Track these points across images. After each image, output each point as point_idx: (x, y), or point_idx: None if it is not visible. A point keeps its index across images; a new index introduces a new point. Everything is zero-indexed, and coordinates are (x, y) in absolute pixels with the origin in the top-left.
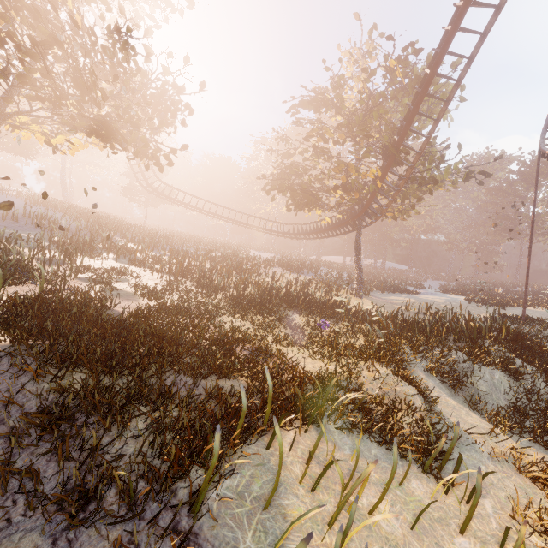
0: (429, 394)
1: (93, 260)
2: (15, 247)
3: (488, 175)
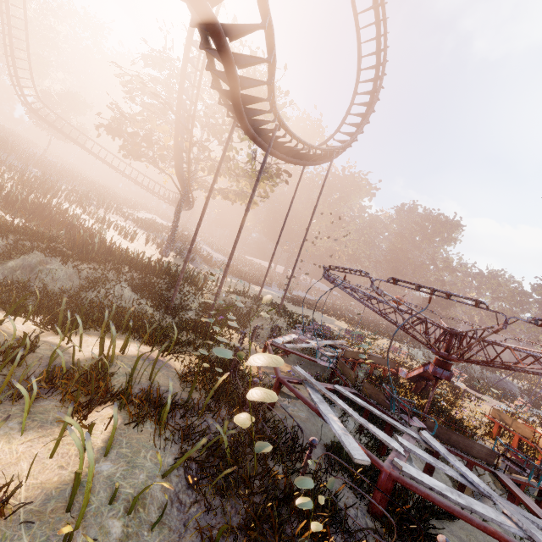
0: None
1: None
2: None
3: (290, 175)
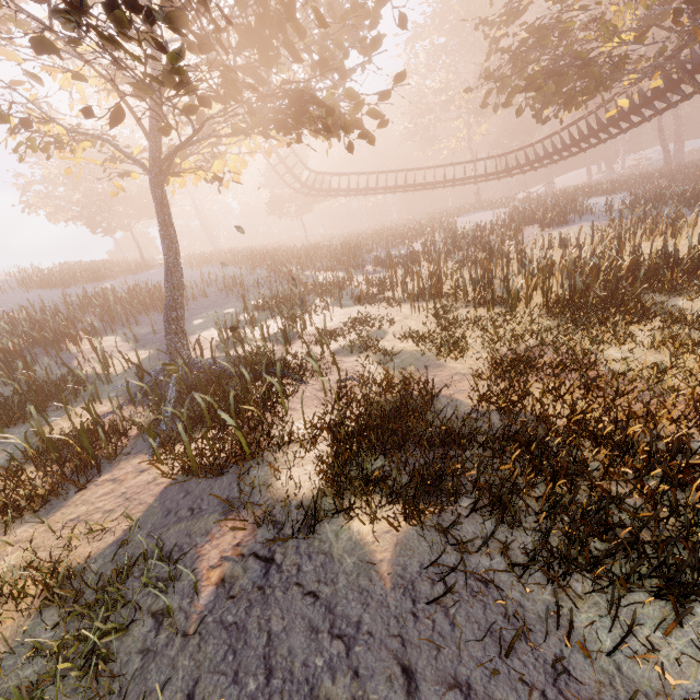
0: None
1: (316, 316)
2: (240, 335)
3: None
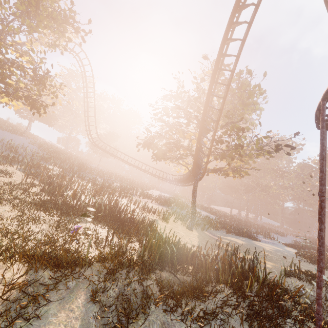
0: (13, 321)
1: (0, 165)
2: None
3: (292, 148)
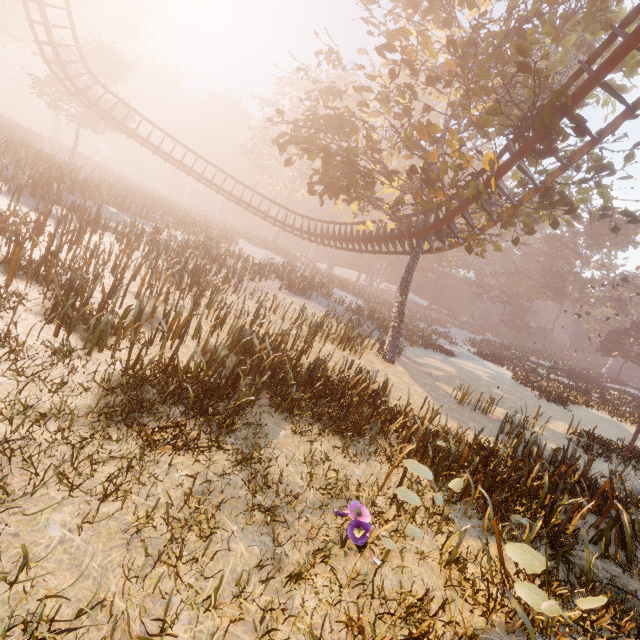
0: None
1: None
2: None
3: (633, 220)
